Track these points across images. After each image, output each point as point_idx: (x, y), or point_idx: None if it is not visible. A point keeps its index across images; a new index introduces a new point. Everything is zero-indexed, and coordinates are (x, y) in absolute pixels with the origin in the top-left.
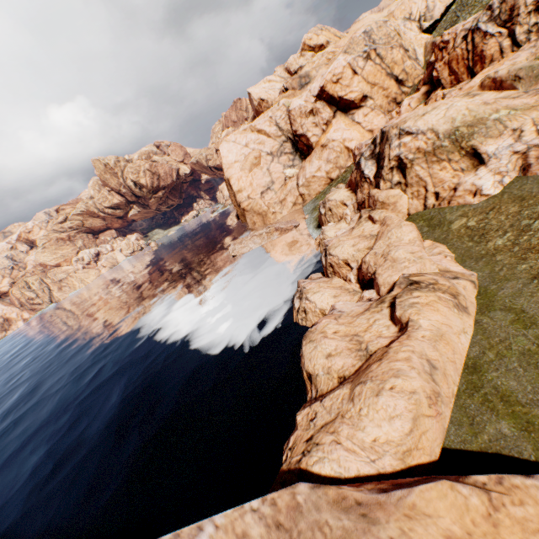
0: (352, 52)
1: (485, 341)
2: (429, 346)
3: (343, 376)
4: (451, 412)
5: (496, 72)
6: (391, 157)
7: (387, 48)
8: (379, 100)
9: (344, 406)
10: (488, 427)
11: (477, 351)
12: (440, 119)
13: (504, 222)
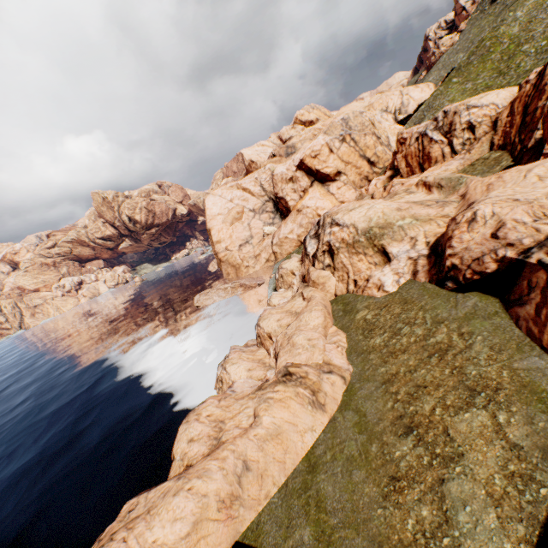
0: (331, 134)
1: (331, 440)
2: (255, 446)
3: (190, 464)
4: (281, 511)
5: (426, 177)
6: (324, 241)
7: (361, 134)
8: (352, 176)
9: (158, 500)
10: (296, 532)
11: (322, 450)
12: (361, 216)
13: (388, 322)
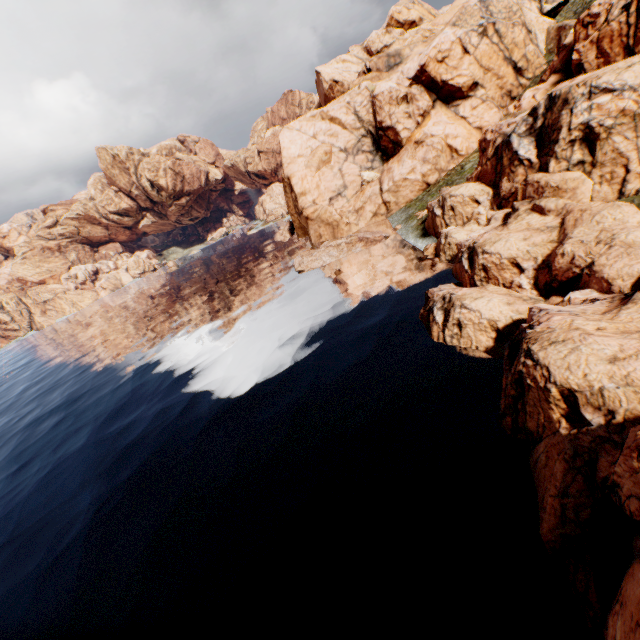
0: (463, 25)
1: None
2: None
3: None
4: None
5: None
6: (573, 125)
7: (508, 24)
8: (491, 91)
9: None
10: None
11: None
12: None
13: None
